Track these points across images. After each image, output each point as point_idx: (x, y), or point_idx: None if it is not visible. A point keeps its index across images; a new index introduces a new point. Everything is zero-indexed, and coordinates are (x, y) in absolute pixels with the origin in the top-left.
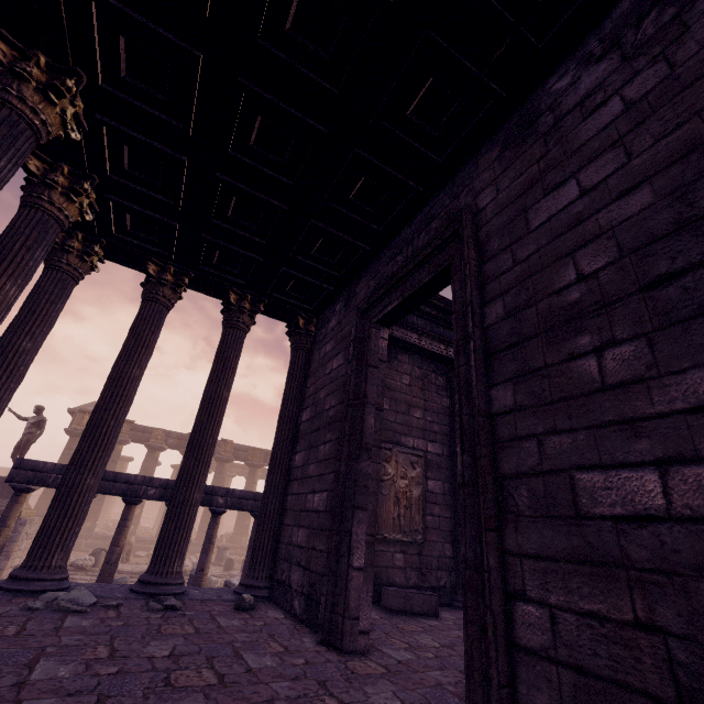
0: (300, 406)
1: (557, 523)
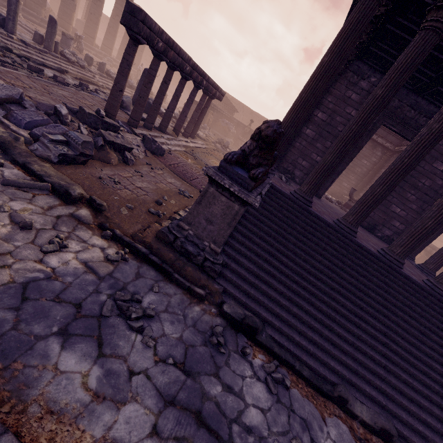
0: (318, 105)
1: (385, 207)
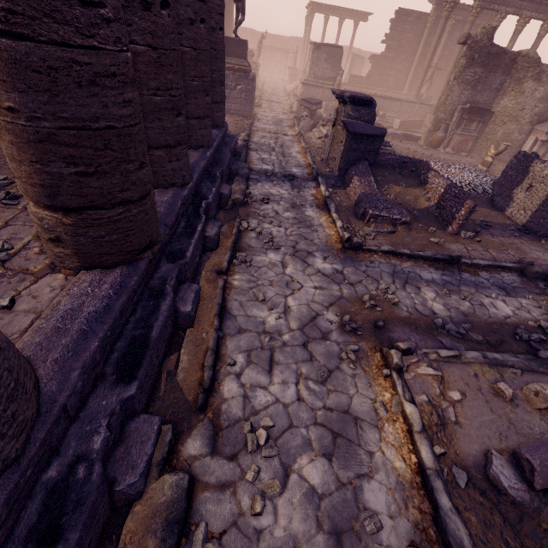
0: None
1: None
